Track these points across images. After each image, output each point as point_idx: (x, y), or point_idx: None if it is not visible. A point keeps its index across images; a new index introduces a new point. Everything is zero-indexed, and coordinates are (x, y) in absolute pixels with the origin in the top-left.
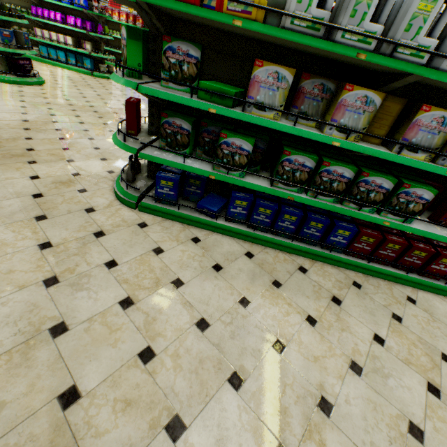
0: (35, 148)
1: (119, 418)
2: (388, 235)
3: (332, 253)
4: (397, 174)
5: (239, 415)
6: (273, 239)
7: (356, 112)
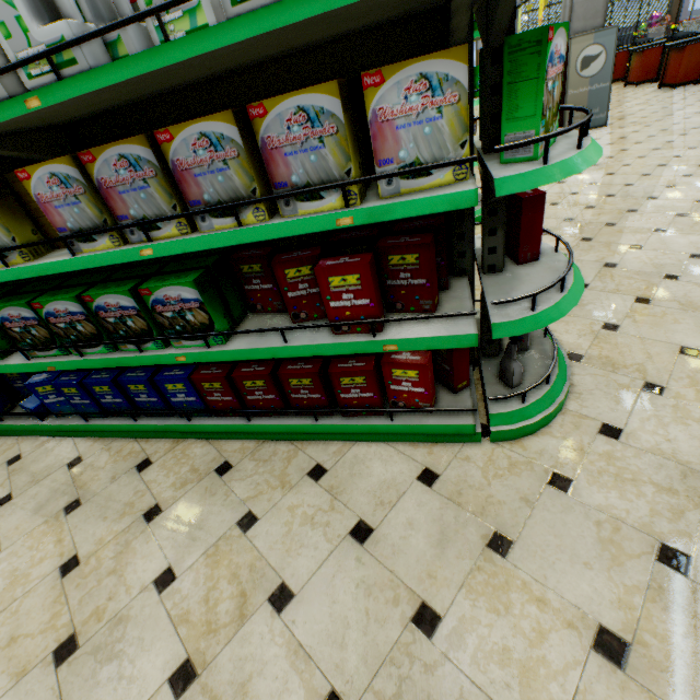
0: None
1: None
2: (244, 367)
3: (191, 423)
4: (165, 270)
5: None
6: (110, 425)
7: None
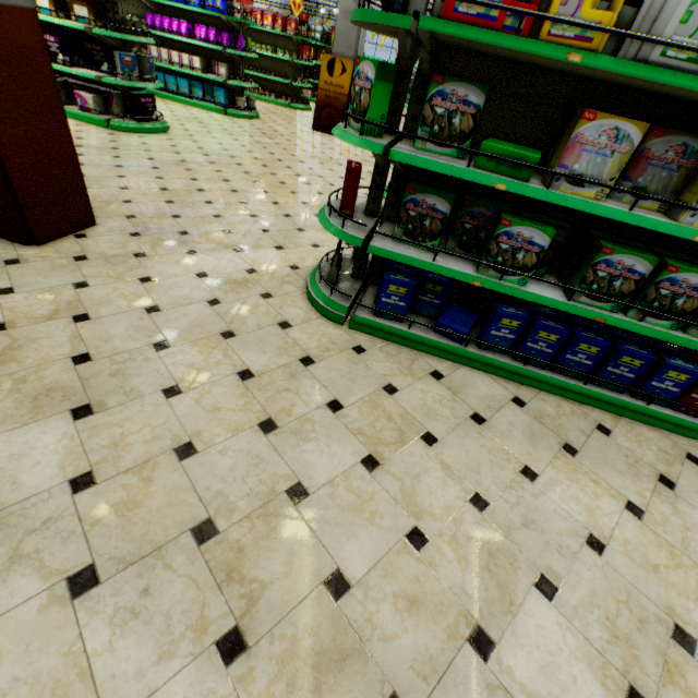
0: (188, 231)
1: (406, 620)
2: None
3: (650, 407)
4: None
5: (563, 637)
6: (554, 379)
7: None
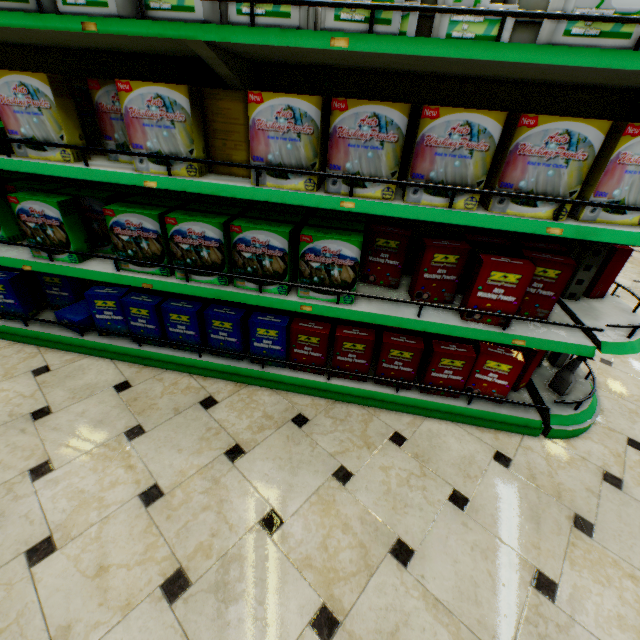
0: None
1: None
2: (345, 329)
3: (265, 370)
4: (313, 223)
5: None
6: (169, 356)
7: (162, 126)
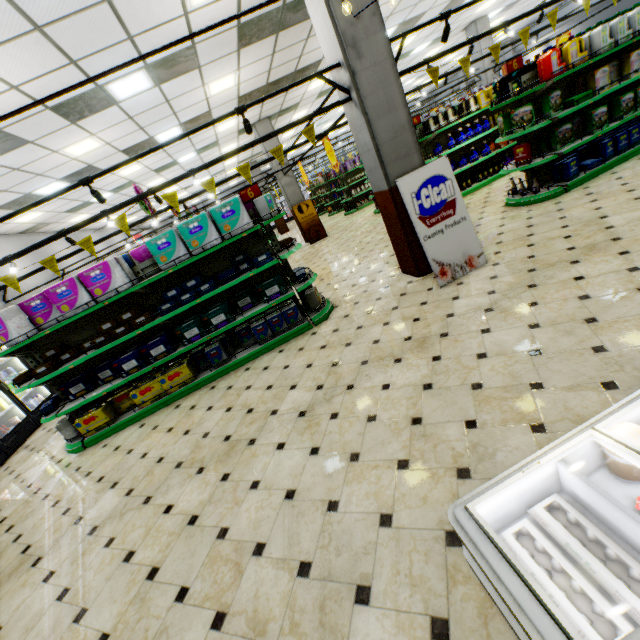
0: None
1: None
2: None
3: None
4: None
5: None
6: (636, 148)
7: (636, 62)
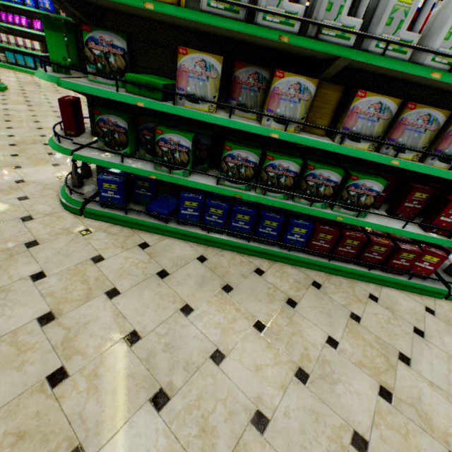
0: None
1: None
2: (346, 231)
3: (290, 253)
4: (348, 167)
5: (156, 440)
6: (228, 240)
7: (292, 101)
